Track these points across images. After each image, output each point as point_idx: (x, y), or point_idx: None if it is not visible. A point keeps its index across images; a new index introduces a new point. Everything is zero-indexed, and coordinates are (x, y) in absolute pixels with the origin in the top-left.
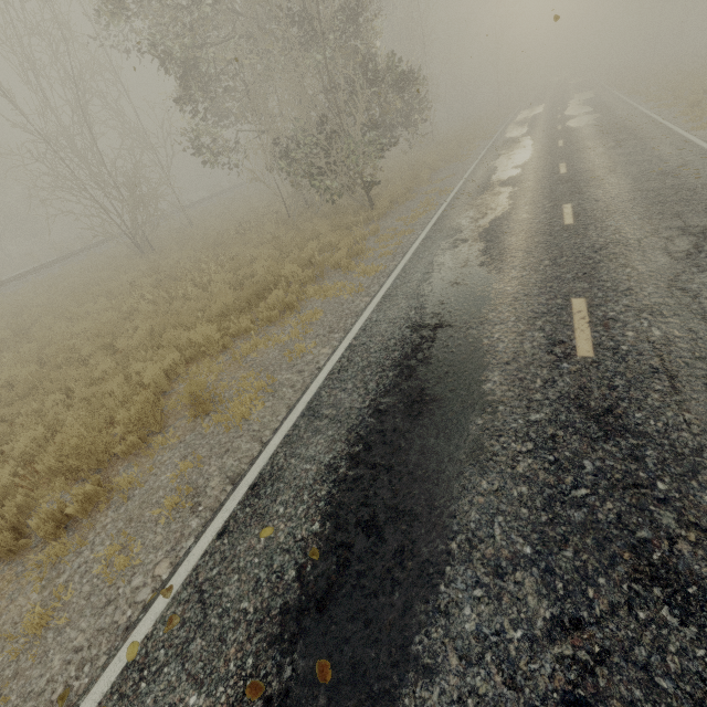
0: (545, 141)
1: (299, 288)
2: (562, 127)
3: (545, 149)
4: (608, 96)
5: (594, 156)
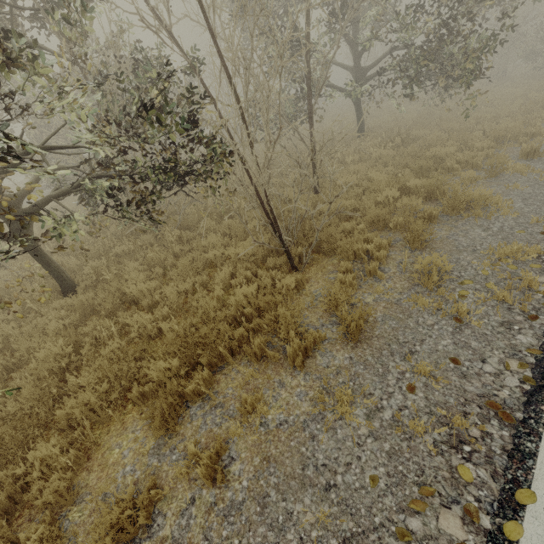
0: None
1: None
2: None
3: None
4: None
5: None
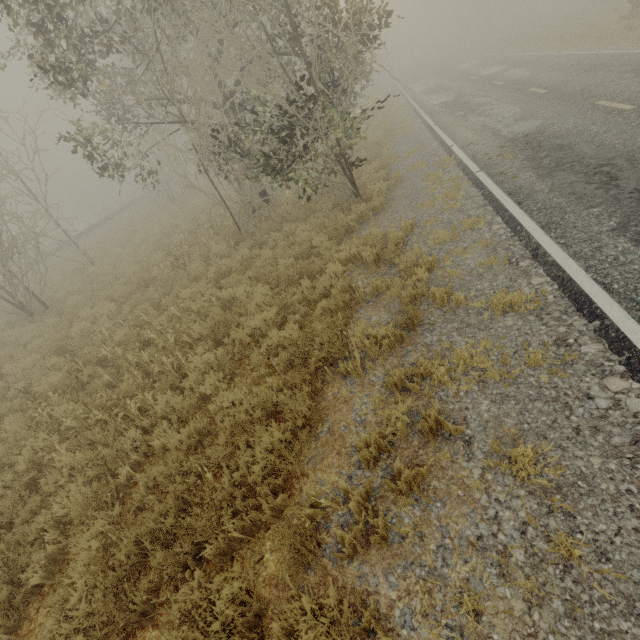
0: (508, 94)
1: (383, 361)
2: (503, 81)
3: (528, 98)
4: (501, 57)
5: (636, 86)
